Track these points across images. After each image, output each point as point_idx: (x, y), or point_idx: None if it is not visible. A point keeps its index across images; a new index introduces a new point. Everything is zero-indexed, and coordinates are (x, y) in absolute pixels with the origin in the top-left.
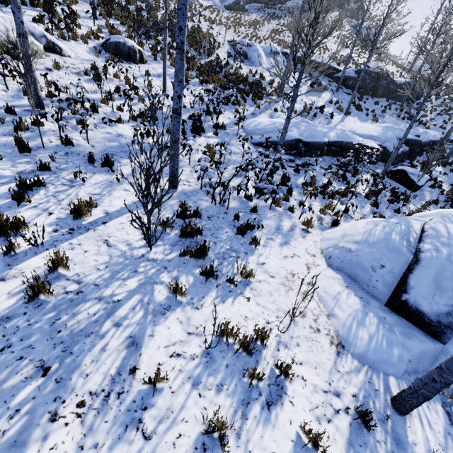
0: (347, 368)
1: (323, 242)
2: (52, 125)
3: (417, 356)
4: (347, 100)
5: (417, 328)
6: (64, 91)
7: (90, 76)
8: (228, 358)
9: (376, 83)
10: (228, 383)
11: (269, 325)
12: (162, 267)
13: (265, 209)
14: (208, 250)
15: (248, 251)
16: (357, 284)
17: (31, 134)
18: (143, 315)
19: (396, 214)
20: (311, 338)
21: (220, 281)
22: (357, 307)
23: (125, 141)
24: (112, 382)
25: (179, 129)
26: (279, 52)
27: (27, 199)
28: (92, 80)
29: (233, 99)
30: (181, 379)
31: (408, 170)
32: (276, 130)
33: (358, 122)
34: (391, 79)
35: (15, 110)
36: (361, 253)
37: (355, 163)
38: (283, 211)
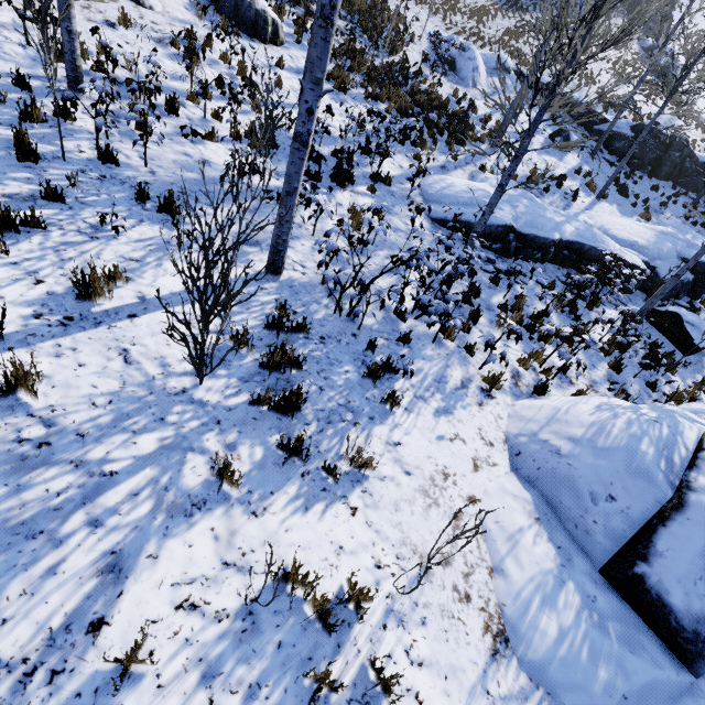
0: (504, 688)
1: (512, 421)
2: (91, 122)
3: (642, 690)
4: (607, 174)
5: (651, 632)
6: (127, 67)
7: (180, 50)
8: (287, 629)
9: (662, 154)
10: (273, 685)
11: (379, 572)
12: (213, 419)
13: (424, 339)
14: (304, 402)
15: (377, 415)
16: (557, 519)
17: (49, 132)
18: (150, 511)
19: (649, 389)
20: (450, 612)
21: (311, 465)
22: (549, 566)
23: (212, 175)
24: (49, 645)
25: (300, 171)
26: (510, 68)
27: (2, 248)
28: (181, 57)
29: (415, 135)
30: (184, 661)
31: (685, 317)
32: (475, 203)
33: (617, 214)
34: (691, 152)
35: (33, 83)
36: (577, 463)
37: (597, 286)
38: (455, 349)
